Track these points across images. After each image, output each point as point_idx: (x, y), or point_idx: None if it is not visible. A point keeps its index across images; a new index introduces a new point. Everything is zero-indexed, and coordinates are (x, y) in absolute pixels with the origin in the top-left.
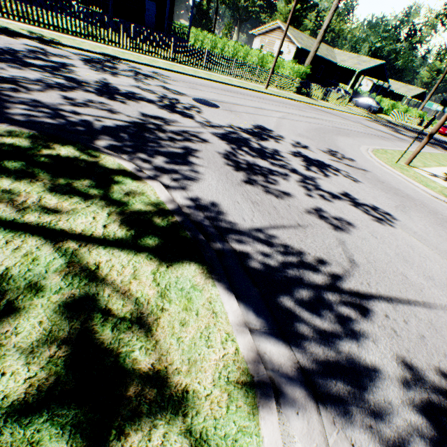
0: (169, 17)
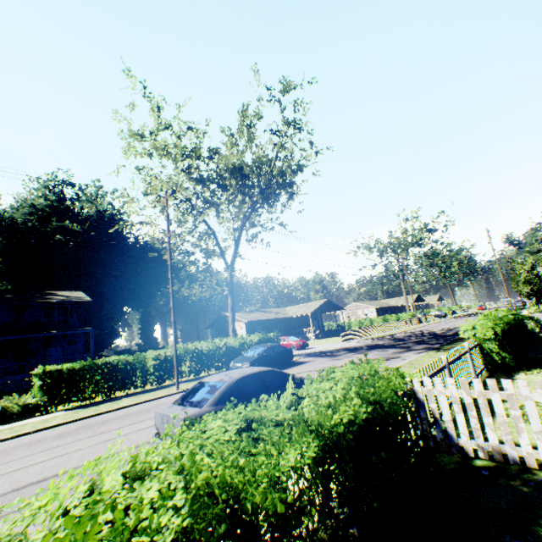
0: (321, 324)
